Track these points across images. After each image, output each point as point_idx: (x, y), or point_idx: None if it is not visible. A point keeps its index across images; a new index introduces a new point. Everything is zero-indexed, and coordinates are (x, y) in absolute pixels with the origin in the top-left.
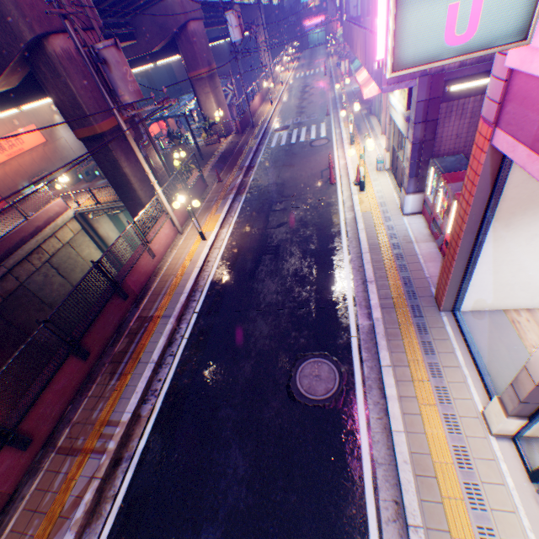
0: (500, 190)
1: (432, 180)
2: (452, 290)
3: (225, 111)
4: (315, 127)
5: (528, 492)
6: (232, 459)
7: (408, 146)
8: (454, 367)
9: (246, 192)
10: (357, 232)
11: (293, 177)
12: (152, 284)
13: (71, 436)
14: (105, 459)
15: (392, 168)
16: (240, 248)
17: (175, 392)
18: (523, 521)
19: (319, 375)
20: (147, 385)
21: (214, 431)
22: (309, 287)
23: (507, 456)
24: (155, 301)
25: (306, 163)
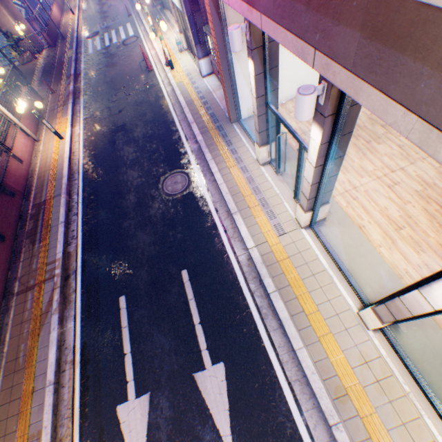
0: (226, 24)
1: (210, 44)
2: (232, 105)
3: (26, 25)
4: (123, 28)
5: (276, 179)
6: (141, 239)
7: (186, 19)
8: (243, 147)
9: (83, 95)
10: (178, 98)
11: (118, 73)
12: (32, 183)
13: (23, 284)
14: (57, 279)
15: (188, 47)
16: (96, 135)
17: (89, 231)
18: (275, 189)
19: (177, 182)
20: (66, 236)
21: (124, 234)
22: (156, 141)
23: (268, 170)
24: (42, 191)
25: (125, 60)
